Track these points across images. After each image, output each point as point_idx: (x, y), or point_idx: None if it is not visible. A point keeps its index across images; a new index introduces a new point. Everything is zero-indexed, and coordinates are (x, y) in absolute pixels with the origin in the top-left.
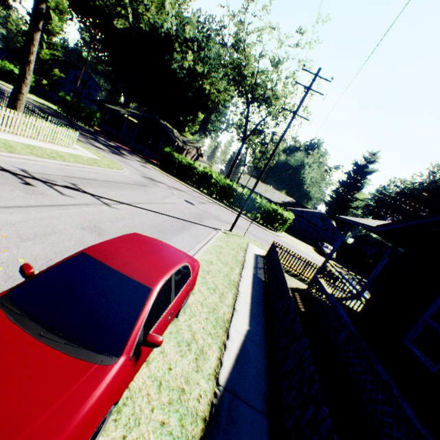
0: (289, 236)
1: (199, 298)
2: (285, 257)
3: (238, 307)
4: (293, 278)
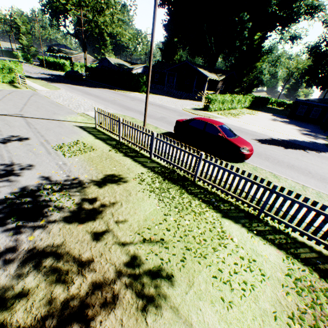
0: None
1: None
2: None
3: None
4: None
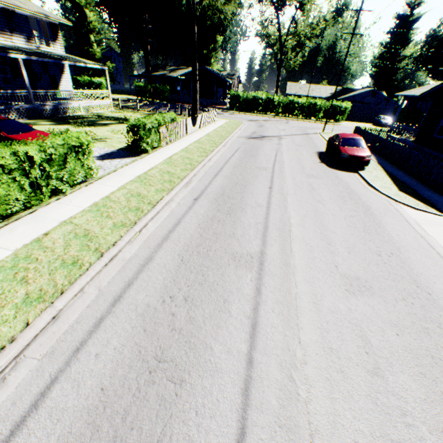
0: (348, 122)
1: None
2: None
3: None
4: None
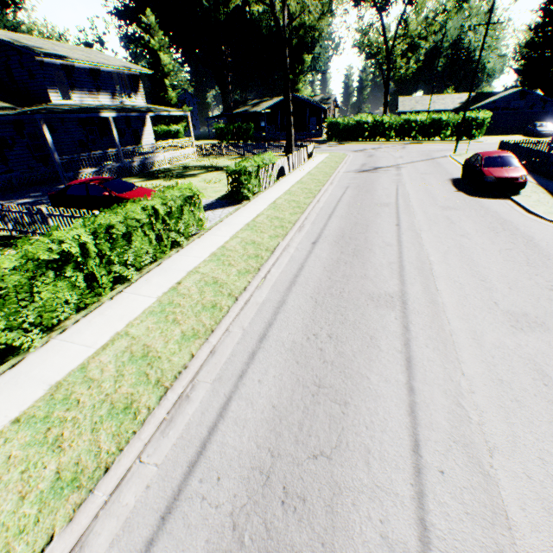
0: (488, 137)
1: None
2: None
3: None
4: None
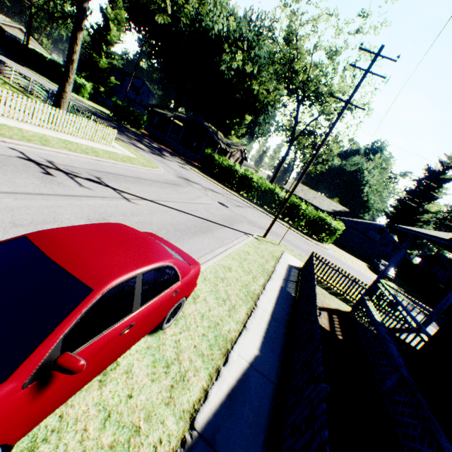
0: (338, 249)
1: (200, 309)
2: (326, 271)
3: (250, 325)
4: (333, 296)
